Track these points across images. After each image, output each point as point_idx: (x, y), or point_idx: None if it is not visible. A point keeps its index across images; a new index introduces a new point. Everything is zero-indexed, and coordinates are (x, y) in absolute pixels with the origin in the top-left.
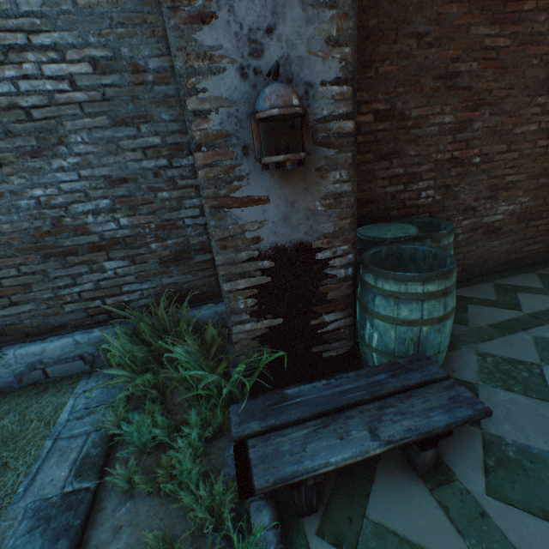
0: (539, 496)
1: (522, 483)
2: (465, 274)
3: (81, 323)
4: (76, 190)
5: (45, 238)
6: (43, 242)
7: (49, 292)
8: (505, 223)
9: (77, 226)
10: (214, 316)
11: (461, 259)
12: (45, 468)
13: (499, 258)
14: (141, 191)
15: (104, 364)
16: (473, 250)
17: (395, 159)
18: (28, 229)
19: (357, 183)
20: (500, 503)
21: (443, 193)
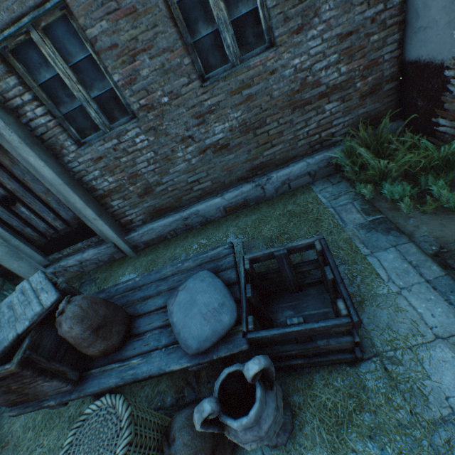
0: None
1: None
2: None
3: (304, 154)
4: (318, 53)
5: (294, 96)
6: (293, 99)
7: (291, 135)
8: None
9: (314, 81)
10: (394, 131)
11: None
12: (343, 216)
13: None
14: (359, 40)
15: (319, 177)
16: None
17: None
18: (286, 92)
19: None
20: None
21: None
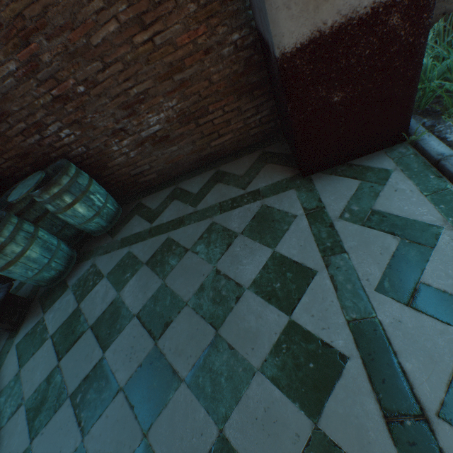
0: (26, 349)
1: (28, 343)
2: (165, 177)
3: None
4: None
5: None
6: None
7: None
8: (170, 130)
9: None
10: None
11: (151, 168)
12: None
13: (190, 158)
14: None
15: None
16: (156, 160)
17: (9, 118)
18: None
19: (2, 145)
20: (16, 349)
21: (79, 128)
